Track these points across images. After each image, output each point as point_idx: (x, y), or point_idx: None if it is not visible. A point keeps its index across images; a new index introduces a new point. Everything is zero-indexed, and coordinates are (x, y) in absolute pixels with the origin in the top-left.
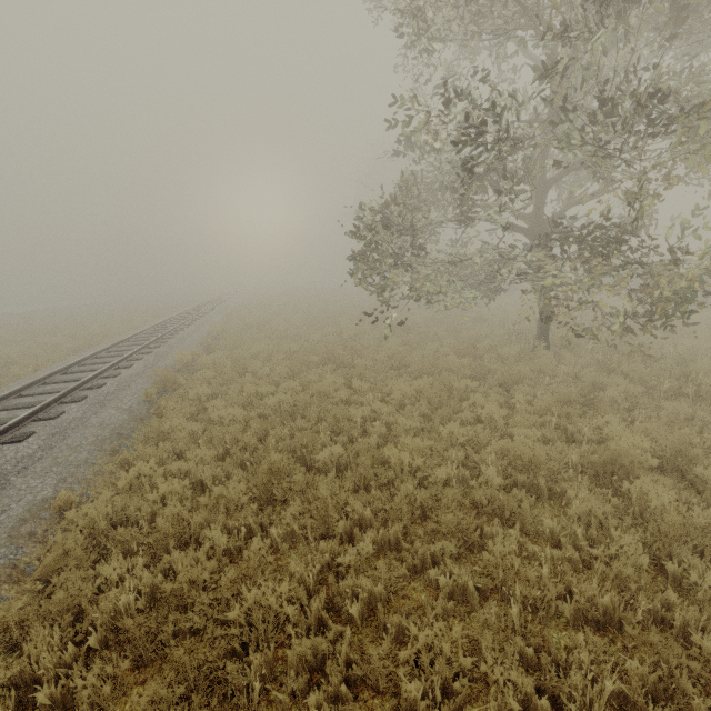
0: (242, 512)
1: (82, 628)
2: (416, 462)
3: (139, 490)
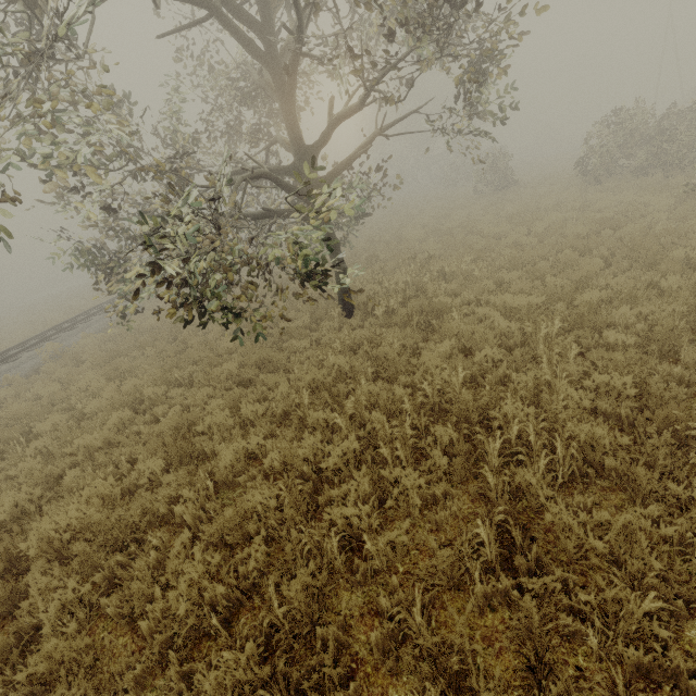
0: None
1: None
2: None
3: None
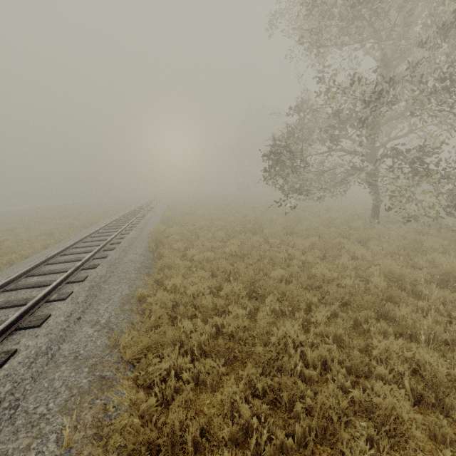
0: (242, 300)
1: (189, 348)
2: (332, 276)
3: (174, 292)
